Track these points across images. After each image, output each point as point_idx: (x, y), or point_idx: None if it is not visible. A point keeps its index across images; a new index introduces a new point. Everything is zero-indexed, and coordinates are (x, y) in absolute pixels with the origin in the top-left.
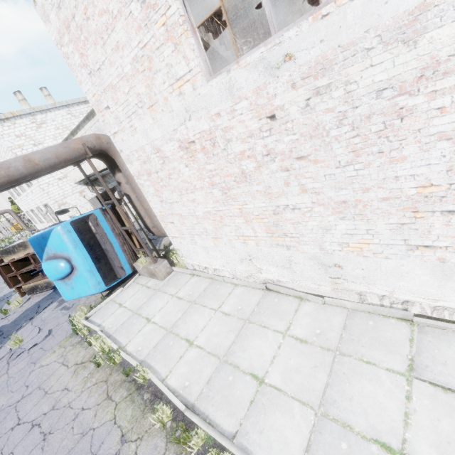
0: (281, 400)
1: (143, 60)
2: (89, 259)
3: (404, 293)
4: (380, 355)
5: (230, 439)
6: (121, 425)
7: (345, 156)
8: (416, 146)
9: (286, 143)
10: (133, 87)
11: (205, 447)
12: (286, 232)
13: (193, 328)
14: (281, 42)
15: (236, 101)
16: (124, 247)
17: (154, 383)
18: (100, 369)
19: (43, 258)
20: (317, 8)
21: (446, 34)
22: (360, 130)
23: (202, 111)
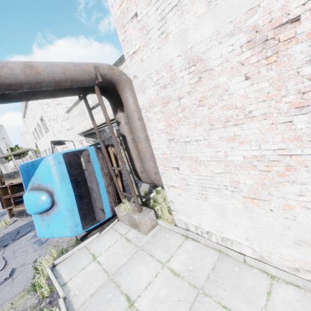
0: None
1: None
2: (73, 196)
3: None
4: None
5: None
6: None
7: None
8: None
9: None
10: None
11: None
12: None
13: None
14: None
15: None
16: (109, 188)
17: None
18: None
19: (27, 187)
20: None
21: None
22: None
23: None
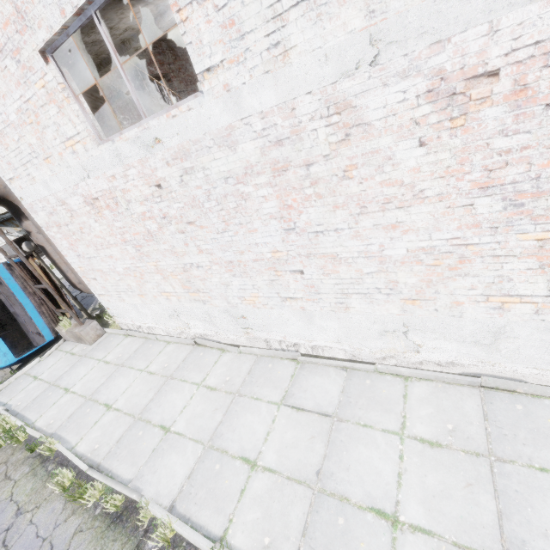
0: (180, 443)
1: (29, 113)
2: None
3: (292, 337)
4: (267, 391)
5: (127, 485)
6: (19, 500)
7: (220, 224)
8: (260, 221)
9: (176, 210)
10: (23, 136)
11: (103, 497)
12: (198, 287)
13: (115, 391)
14: (149, 127)
15: (126, 167)
16: (42, 309)
17: (62, 453)
18: (0, 451)
19: None
20: (171, 107)
21: (250, 148)
22: (223, 205)
23: (99, 172)
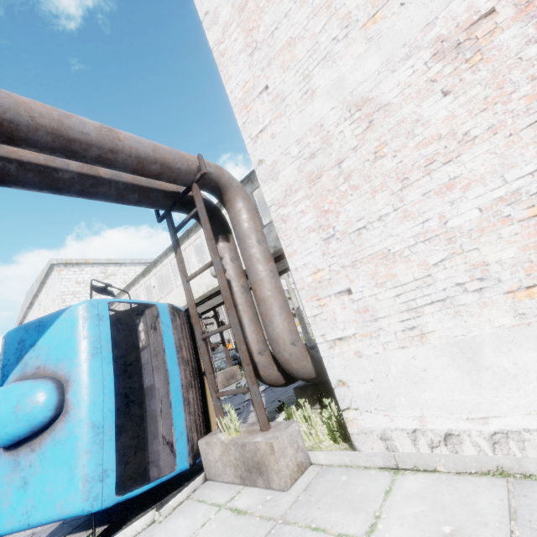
0: None
1: None
2: (110, 394)
3: None
4: None
5: None
6: None
7: None
8: None
9: None
10: (337, 10)
11: None
12: None
13: None
14: None
15: None
16: (189, 394)
17: None
18: None
19: (6, 380)
20: None
21: None
22: None
23: None
